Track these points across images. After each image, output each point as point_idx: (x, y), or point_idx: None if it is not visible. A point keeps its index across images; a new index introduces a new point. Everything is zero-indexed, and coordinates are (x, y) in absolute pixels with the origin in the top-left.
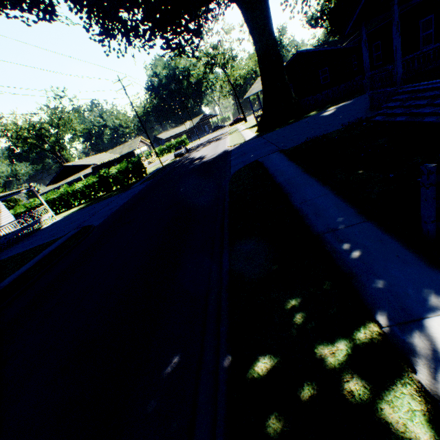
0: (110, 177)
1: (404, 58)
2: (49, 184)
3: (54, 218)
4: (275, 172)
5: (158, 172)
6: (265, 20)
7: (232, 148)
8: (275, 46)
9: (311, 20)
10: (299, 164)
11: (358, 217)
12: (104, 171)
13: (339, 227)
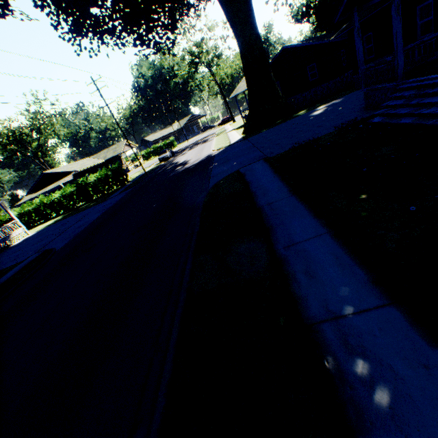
0: (89, 185)
1: (403, 49)
2: (28, 193)
3: (27, 233)
4: (256, 190)
5: (139, 180)
6: (247, 13)
7: (216, 152)
8: (258, 41)
9: (296, 15)
10: (285, 180)
11: (374, 292)
12: (83, 179)
13: (344, 312)
